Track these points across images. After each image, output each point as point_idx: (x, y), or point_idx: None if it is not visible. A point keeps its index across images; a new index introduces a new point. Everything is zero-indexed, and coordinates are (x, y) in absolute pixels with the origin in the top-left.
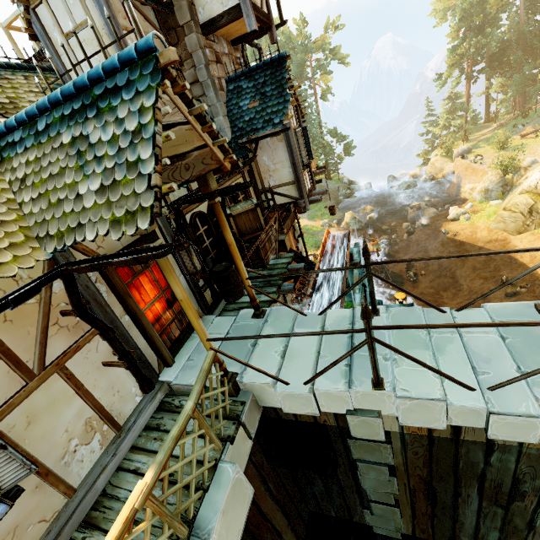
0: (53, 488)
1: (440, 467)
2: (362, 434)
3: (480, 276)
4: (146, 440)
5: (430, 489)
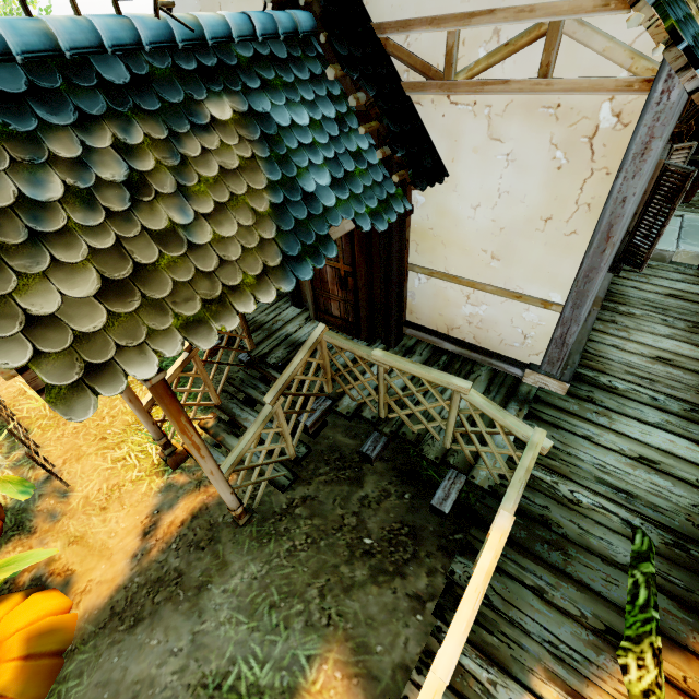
0: None
1: None
2: None
3: None
4: (627, 275)
5: None
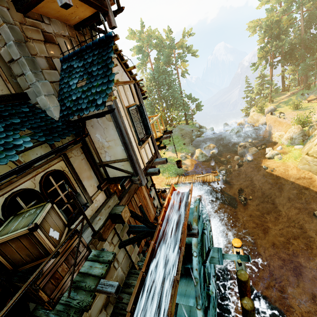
0: None
1: None
2: None
3: (295, 206)
4: None
5: None
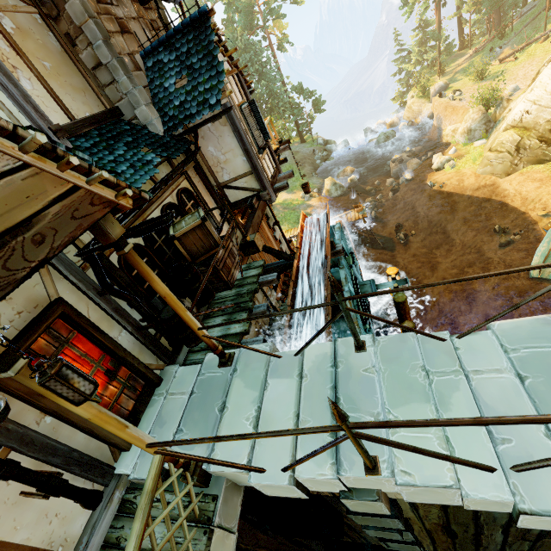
0: None
1: (457, 519)
2: (363, 510)
3: (472, 228)
4: None
5: (449, 530)
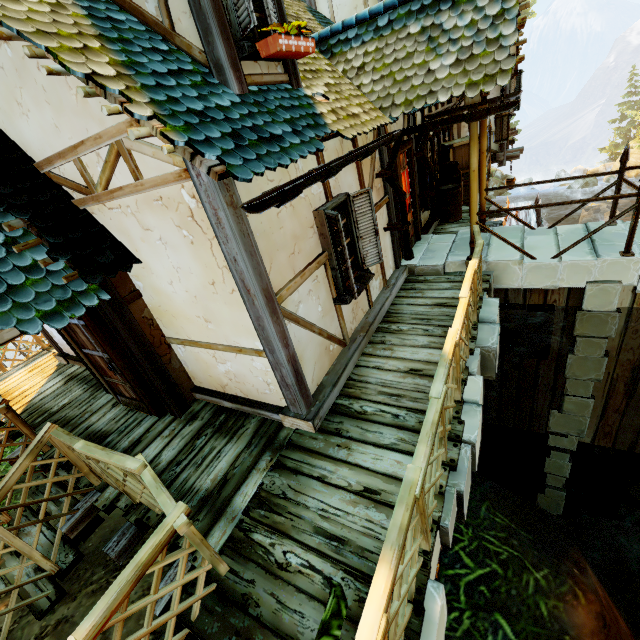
0: (366, 295)
1: None
2: (593, 306)
3: None
4: (407, 293)
5: (634, 377)
